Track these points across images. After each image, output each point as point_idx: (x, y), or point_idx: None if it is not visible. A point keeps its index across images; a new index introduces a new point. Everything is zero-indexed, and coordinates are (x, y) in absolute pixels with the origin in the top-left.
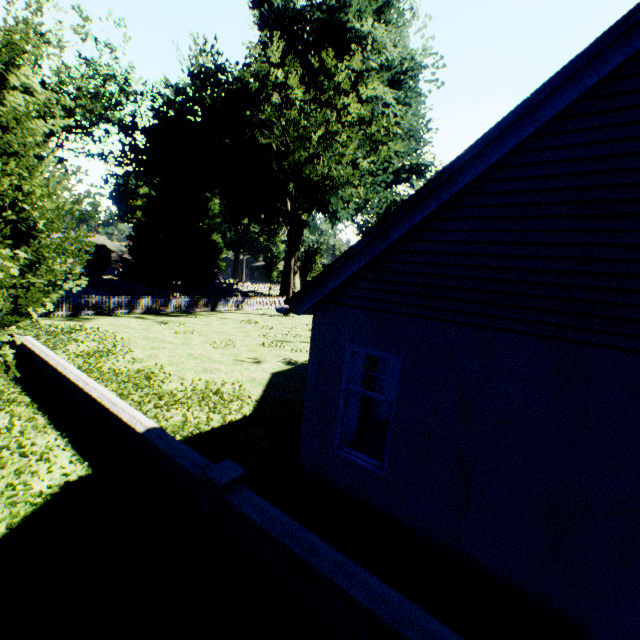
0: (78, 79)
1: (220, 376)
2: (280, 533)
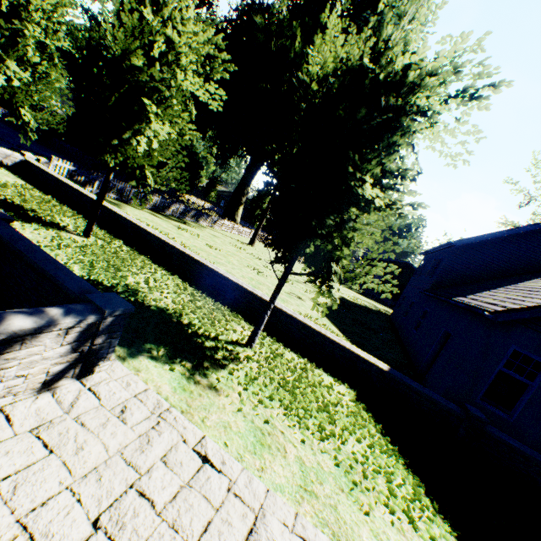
0: None
1: (299, 309)
2: (533, 454)
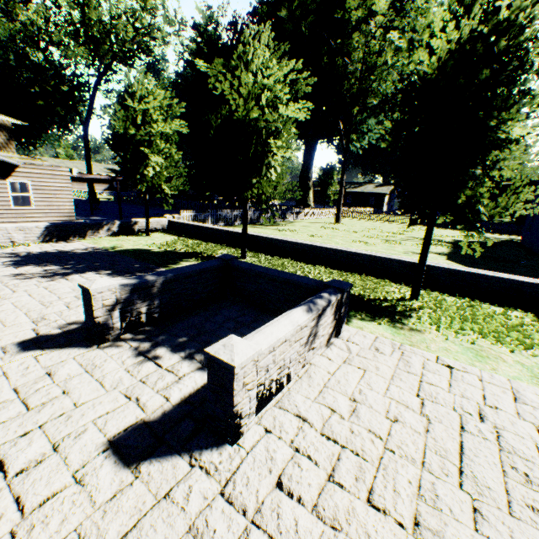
0: (140, 10)
1: None
2: None
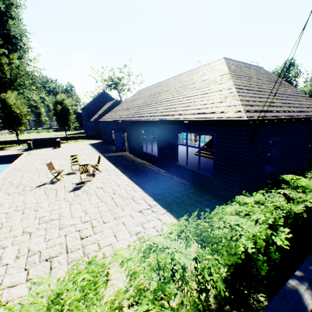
0: None
1: None
2: None
